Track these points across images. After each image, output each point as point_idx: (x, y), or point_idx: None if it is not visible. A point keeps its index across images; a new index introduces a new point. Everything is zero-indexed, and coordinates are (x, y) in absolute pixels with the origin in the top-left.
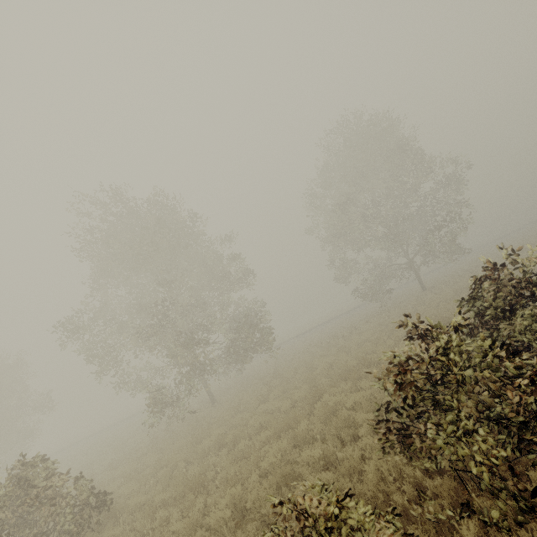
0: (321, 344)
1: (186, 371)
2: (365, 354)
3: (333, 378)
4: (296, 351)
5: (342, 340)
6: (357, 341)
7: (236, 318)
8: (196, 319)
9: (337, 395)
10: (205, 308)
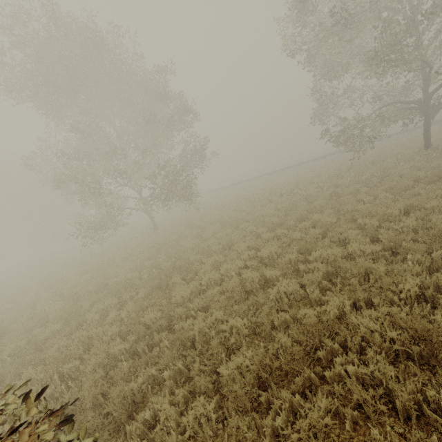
0: (249, 201)
1: (107, 212)
2: (232, 243)
3: (153, 273)
4: (238, 198)
5: (267, 202)
6: (262, 214)
7: (180, 160)
8: (120, 165)
9: (94, 313)
10: (123, 156)
